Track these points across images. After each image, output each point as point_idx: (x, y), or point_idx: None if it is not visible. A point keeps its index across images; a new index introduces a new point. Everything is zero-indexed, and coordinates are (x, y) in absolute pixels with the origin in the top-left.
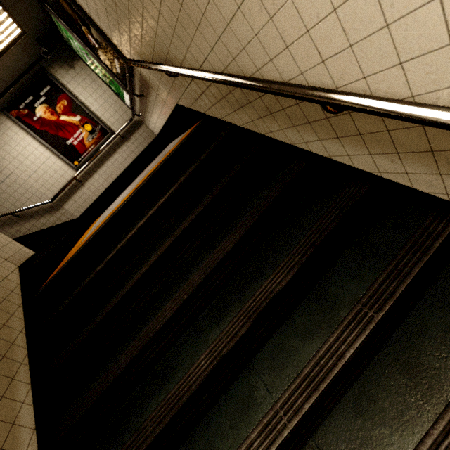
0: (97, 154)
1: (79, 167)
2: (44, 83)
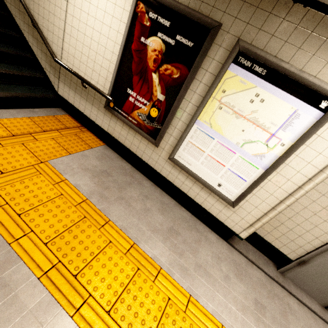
0: None
1: None
2: None
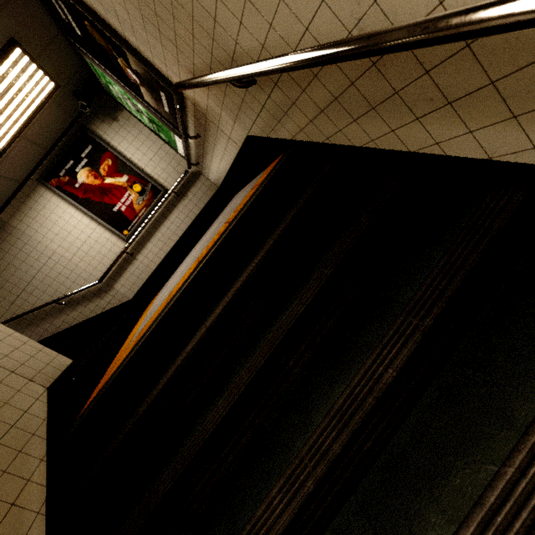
0: (149, 218)
1: (129, 237)
2: (85, 143)
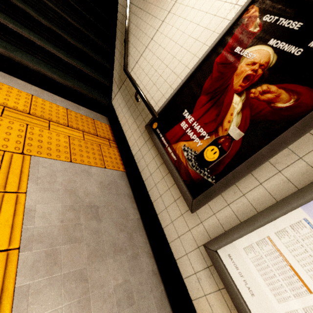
0: None
1: None
2: None
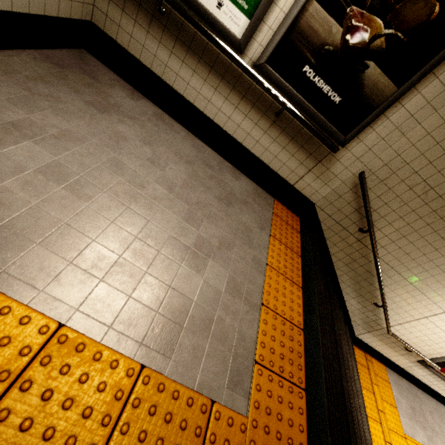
0: None
1: None
2: None
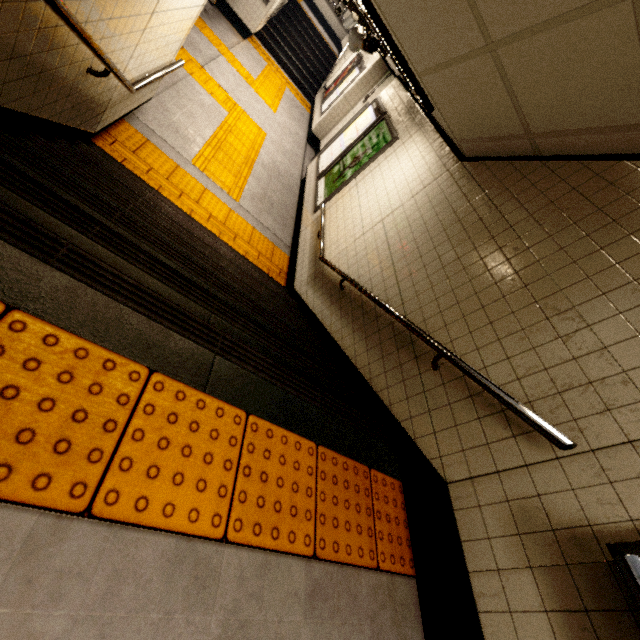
0: (333, 3)
1: None
2: None
